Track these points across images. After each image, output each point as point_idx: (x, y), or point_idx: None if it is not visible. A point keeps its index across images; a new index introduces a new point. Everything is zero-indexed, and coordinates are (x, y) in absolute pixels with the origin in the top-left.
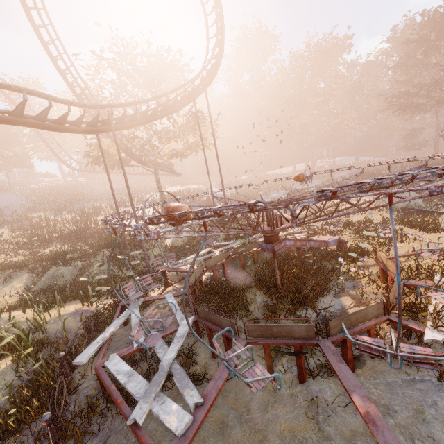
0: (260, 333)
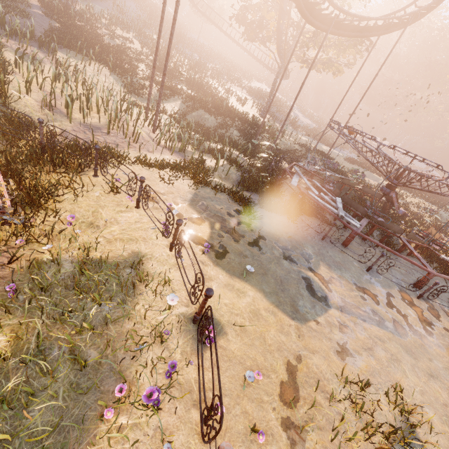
0: (378, 221)
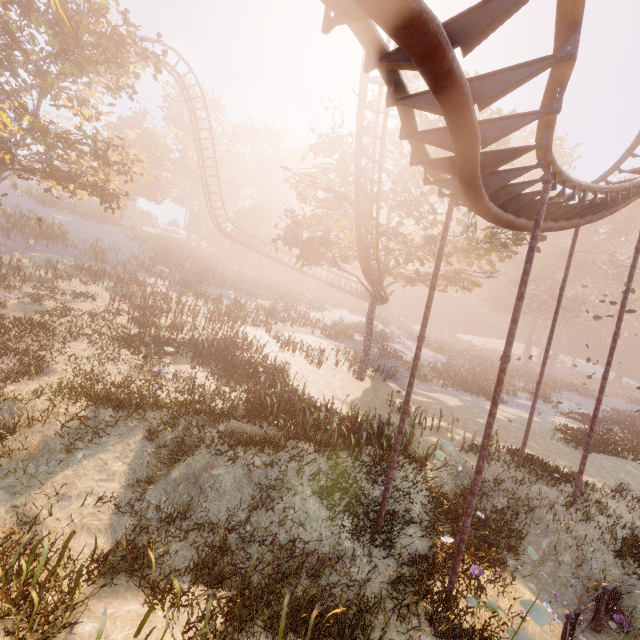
0: None
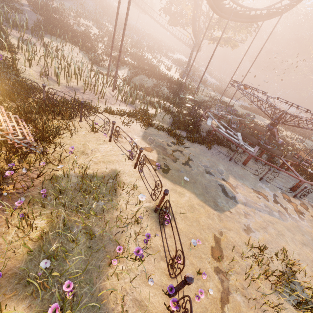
0: (265, 147)
